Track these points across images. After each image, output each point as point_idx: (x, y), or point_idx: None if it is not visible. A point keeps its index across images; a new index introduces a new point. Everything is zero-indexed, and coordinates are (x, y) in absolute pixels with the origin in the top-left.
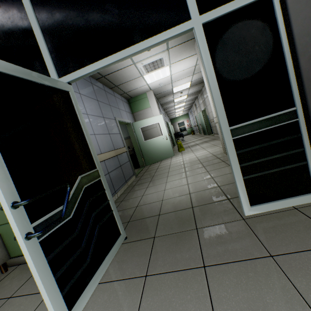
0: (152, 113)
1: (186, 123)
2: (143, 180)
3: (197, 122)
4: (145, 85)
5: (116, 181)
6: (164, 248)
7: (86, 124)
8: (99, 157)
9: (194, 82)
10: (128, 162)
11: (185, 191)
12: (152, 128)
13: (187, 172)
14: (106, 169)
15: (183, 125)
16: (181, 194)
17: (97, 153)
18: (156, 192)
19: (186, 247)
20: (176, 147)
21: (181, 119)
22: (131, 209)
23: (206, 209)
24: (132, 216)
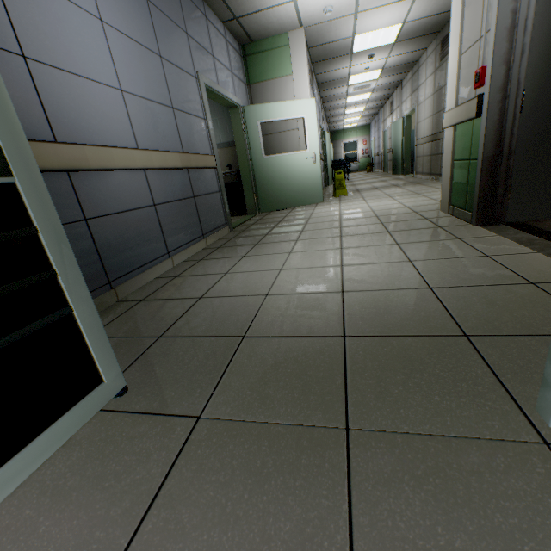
0: (294, 92)
1: (362, 145)
2: (242, 239)
3: (384, 145)
4: (288, 2)
5: (175, 230)
6: (209, 487)
7: (94, 48)
8: (126, 156)
9: (408, 29)
10: (215, 194)
11: (331, 282)
12: (288, 130)
13: (346, 237)
14: (149, 194)
15: (355, 149)
16: (320, 289)
17: (125, 146)
18: (260, 271)
19: (291, 516)
20: (331, 189)
21: (353, 135)
22: (184, 301)
23: (389, 356)
24: (176, 324)
